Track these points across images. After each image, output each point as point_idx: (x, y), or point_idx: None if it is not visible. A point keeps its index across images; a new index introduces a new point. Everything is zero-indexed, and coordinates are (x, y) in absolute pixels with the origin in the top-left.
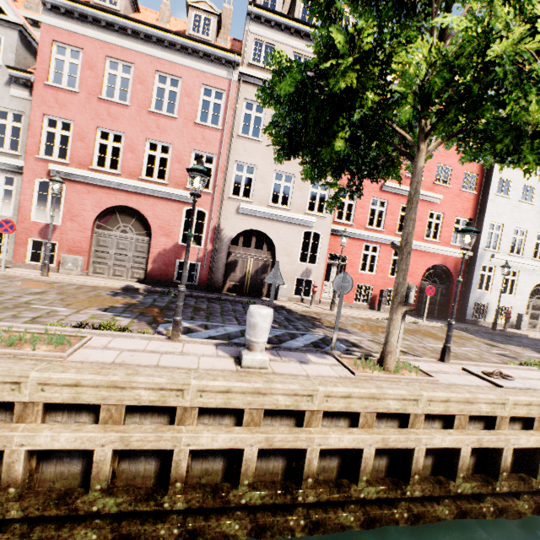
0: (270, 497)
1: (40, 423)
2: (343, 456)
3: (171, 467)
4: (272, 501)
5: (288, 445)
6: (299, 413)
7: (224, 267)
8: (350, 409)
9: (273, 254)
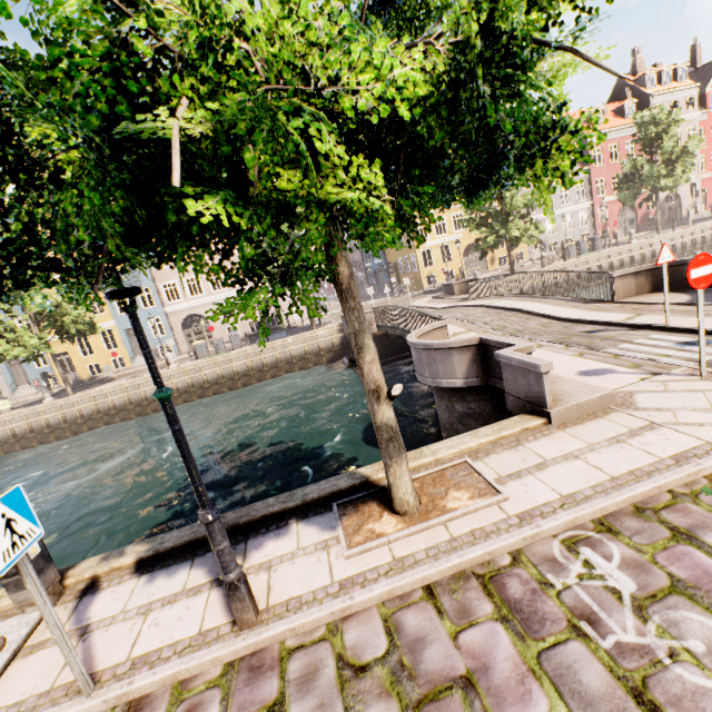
0: None
1: None
2: None
3: None
4: None
5: None
6: None
7: (662, 215)
8: None
9: (677, 201)
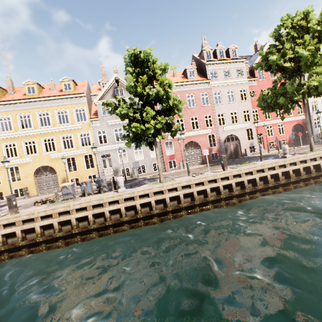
0: (307, 176)
1: (267, 172)
2: (315, 168)
3: (288, 175)
4: (307, 177)
5: (306, 166)
6: (304, 162)
7: (224, 151)
8: (314, 157)
9: (238, 141)
